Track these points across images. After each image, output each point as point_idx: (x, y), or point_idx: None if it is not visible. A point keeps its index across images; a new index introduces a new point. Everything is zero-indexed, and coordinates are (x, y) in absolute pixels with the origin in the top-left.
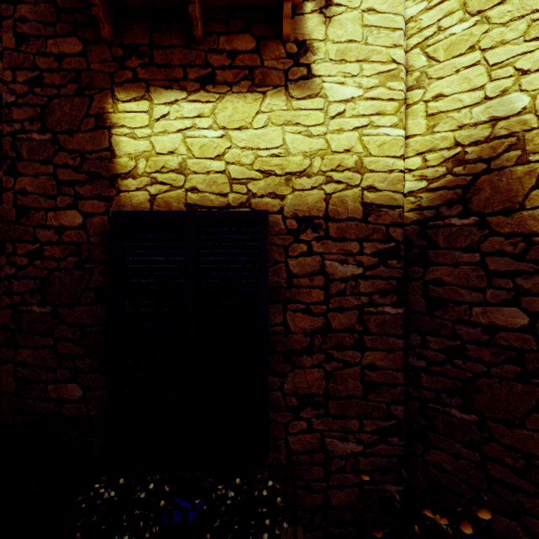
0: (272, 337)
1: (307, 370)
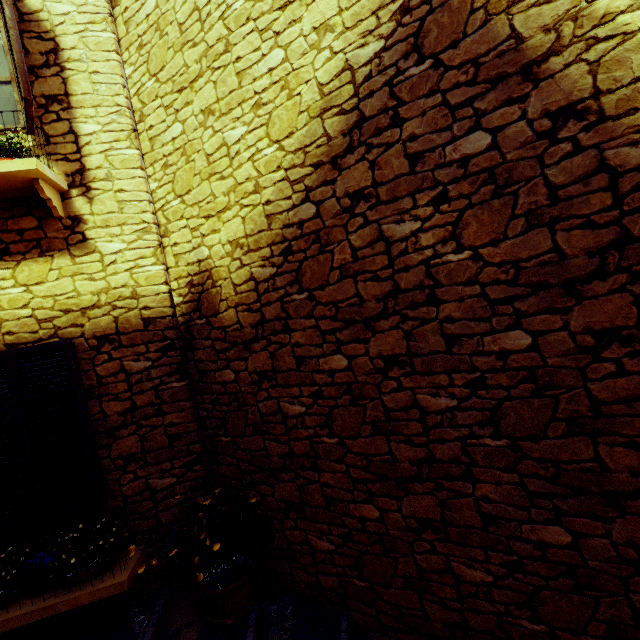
0: (95, 423)
1: (126, 438)
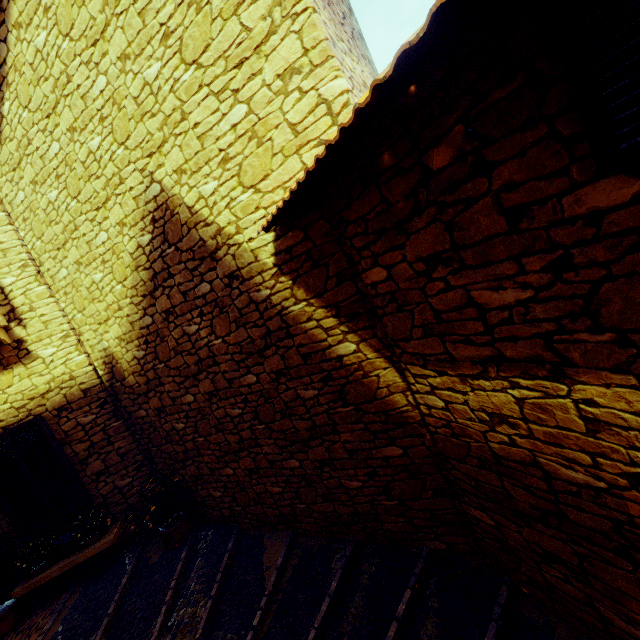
0: (71, 459)
1: (94, 463)
